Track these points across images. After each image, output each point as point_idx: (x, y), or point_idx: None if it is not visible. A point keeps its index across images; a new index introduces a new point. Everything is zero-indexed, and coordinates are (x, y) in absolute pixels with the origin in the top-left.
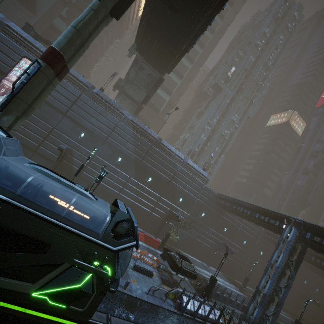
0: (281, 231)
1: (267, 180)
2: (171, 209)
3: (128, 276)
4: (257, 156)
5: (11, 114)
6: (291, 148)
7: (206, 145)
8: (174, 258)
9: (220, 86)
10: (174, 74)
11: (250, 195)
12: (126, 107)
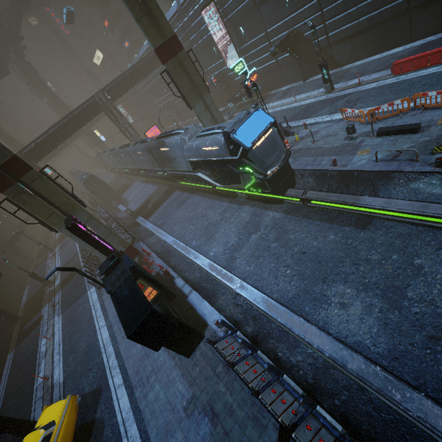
0: None
1: None
2: None
3: (356, 149)
4: None
5: (195, 104)
6: None
7: None
8: None
9: None
10: None
11: None
12: None
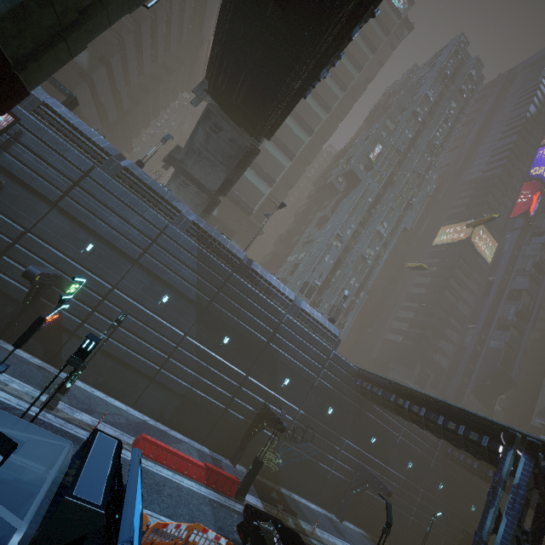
0: (494, 459)
1: (439, 339)
2: (267, 402)
3: None
4: (420, 295)
5: None
6: (477, 283)
7: (334, 274)
8: (270, 538)
9: (357, 175)
10: (279, 150)
11: (411, 366)
12: (188, 200)
